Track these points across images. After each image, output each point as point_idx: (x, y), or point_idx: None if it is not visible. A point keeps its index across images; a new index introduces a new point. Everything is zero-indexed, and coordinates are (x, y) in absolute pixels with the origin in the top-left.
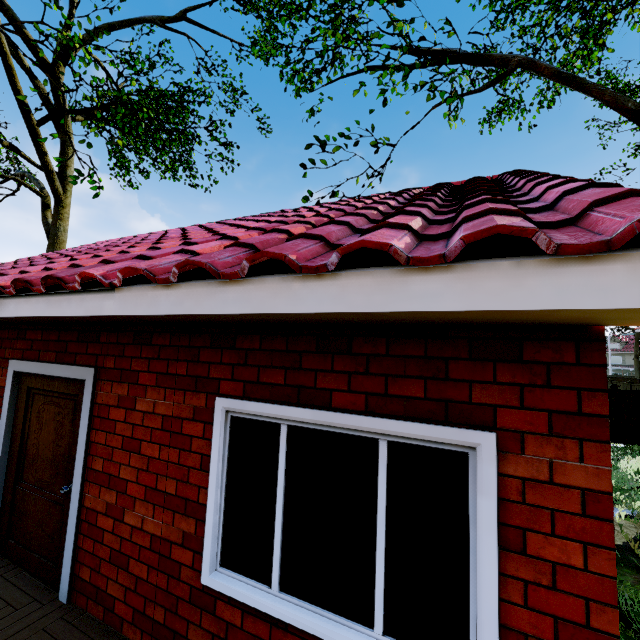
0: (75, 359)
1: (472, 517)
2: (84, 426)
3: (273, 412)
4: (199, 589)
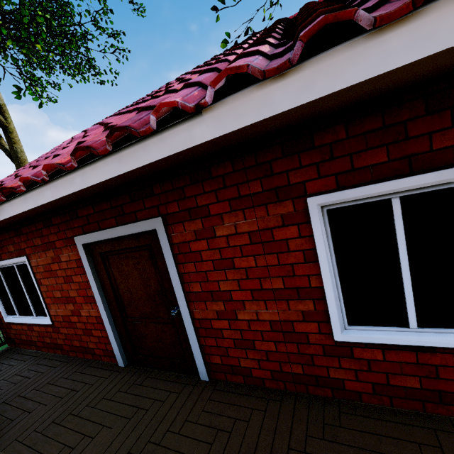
0: (136, 217)
1: None
2: (171, 264)
3: (383, 190)
4: (331, 345)
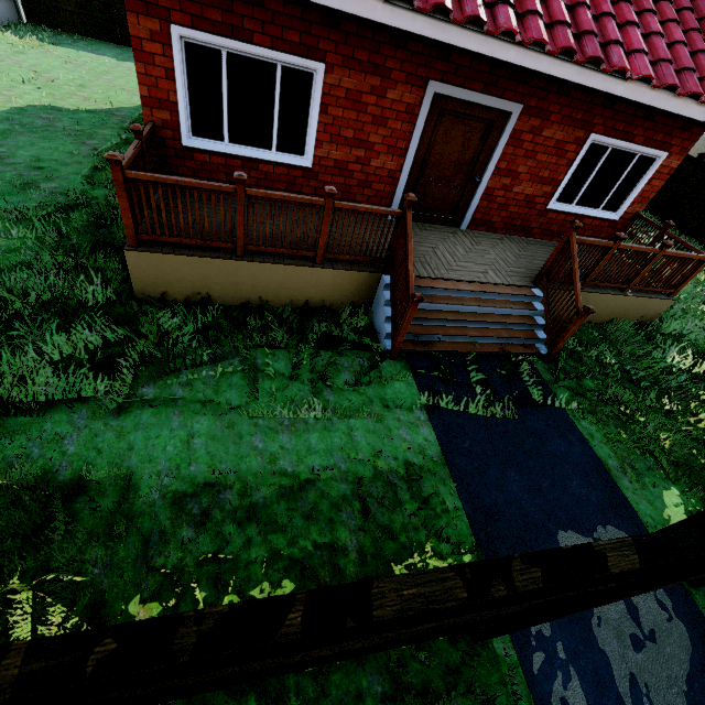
0: (503, 94)
1: (644, 177)
2: (503, 144)
3: (612, 143)
4: (542, 211)
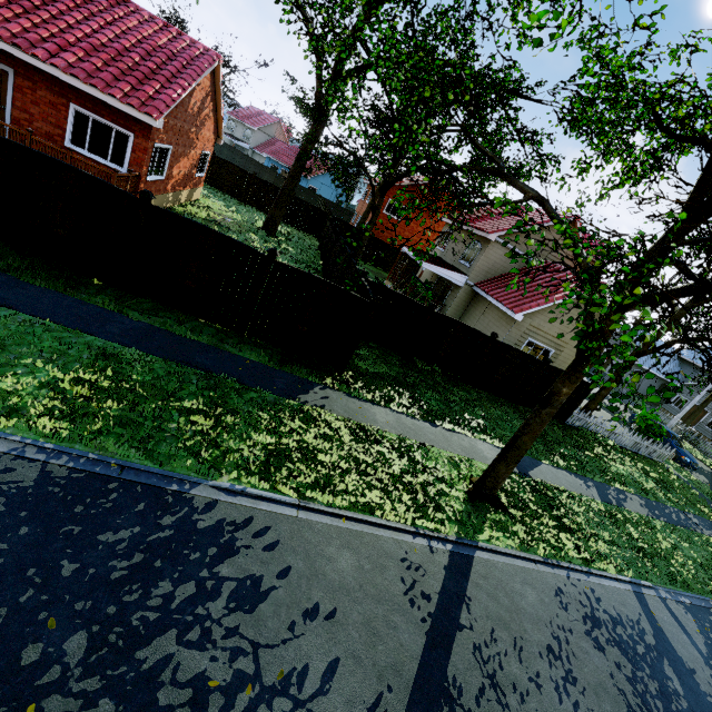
0: None
1: (129, 147)
2: (11, 89)
3: (89, 114)
4: (64, 147)
